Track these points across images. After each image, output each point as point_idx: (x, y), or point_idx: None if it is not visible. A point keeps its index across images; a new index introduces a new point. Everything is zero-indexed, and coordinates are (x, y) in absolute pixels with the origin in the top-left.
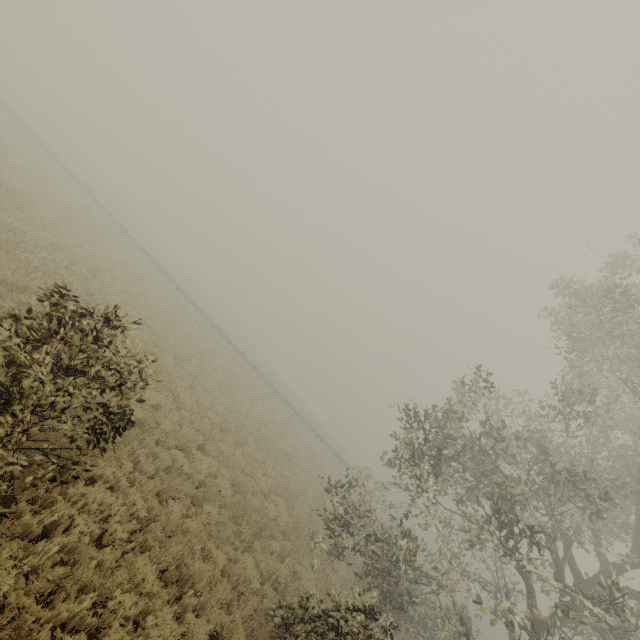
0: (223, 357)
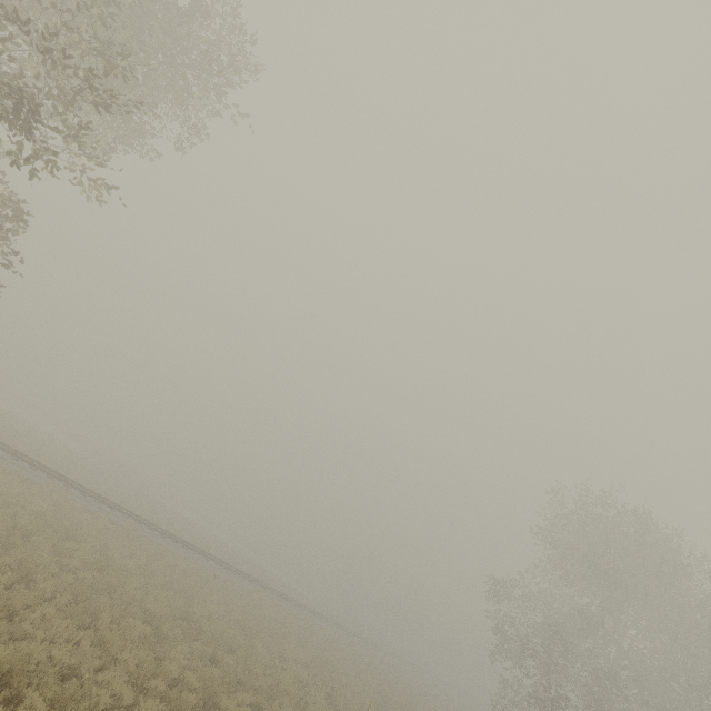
0: (273, 610)
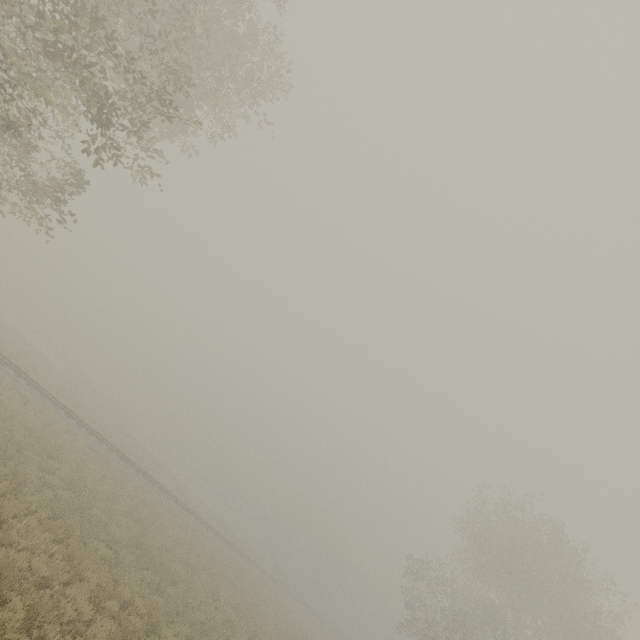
0: (212, 550)
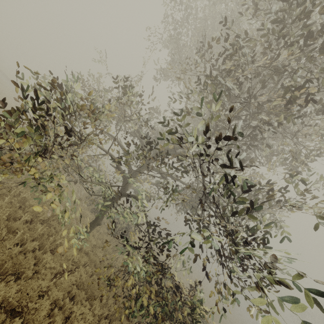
0: None
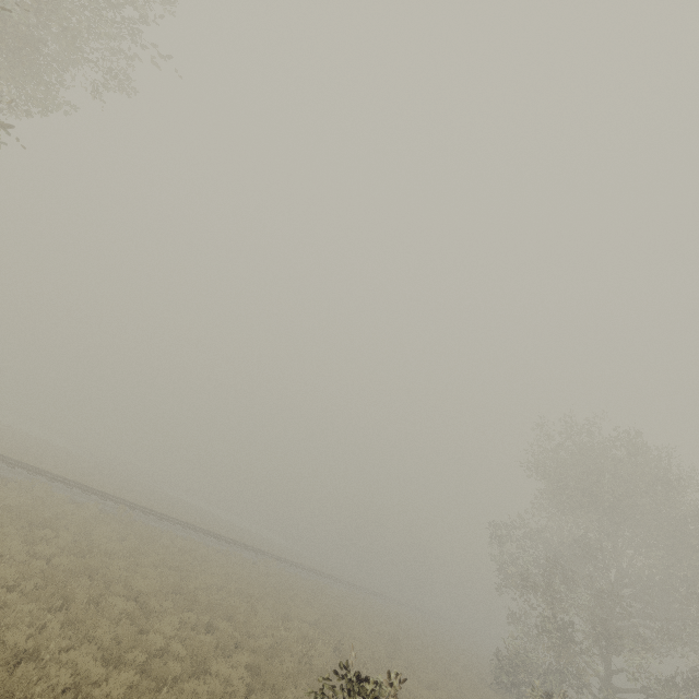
0: (279, 577)
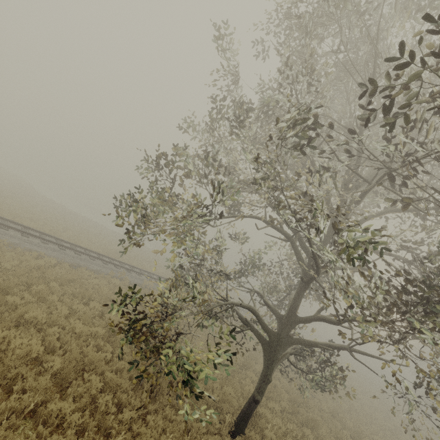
0: None
